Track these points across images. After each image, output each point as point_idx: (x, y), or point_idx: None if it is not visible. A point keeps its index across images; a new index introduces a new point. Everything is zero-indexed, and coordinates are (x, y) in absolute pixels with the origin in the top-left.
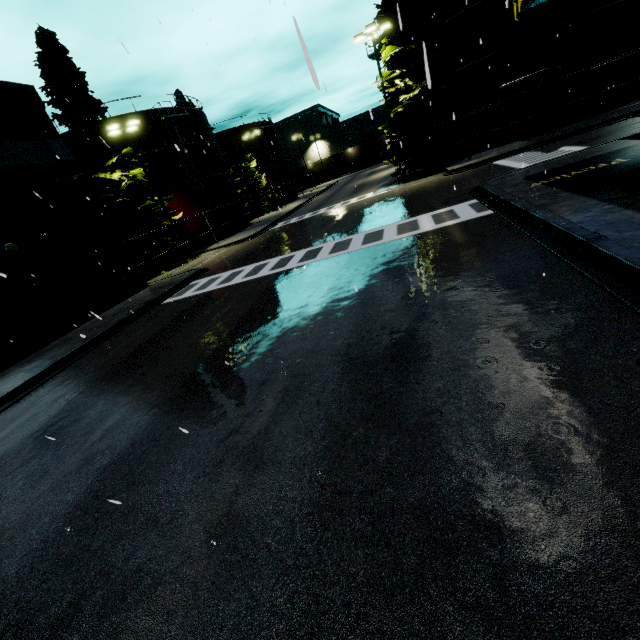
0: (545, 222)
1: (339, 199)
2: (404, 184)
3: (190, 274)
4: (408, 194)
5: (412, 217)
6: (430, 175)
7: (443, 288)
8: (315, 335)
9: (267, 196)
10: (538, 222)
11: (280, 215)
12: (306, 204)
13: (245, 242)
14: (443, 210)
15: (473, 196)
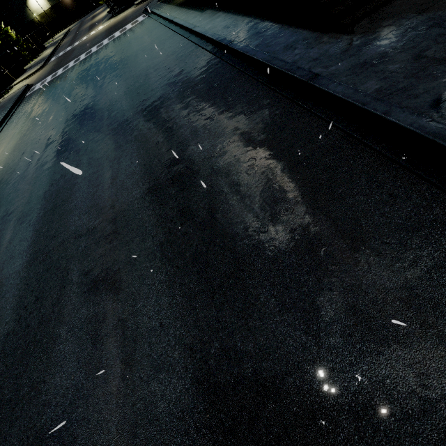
0: (155, 13)
1: (83, 35)
2: (117, 16)
3: (25, 86)
4: (120, 20)
5: (124, 27)
6: (128, 9)
7: (134, 36)
8: (106, 57)
9: (23, 47)
10: (155, 14)
11: (45, 58)
12: (59, 46)
13: (39, 72)
14: (134, 21)
15: (143, 13)
